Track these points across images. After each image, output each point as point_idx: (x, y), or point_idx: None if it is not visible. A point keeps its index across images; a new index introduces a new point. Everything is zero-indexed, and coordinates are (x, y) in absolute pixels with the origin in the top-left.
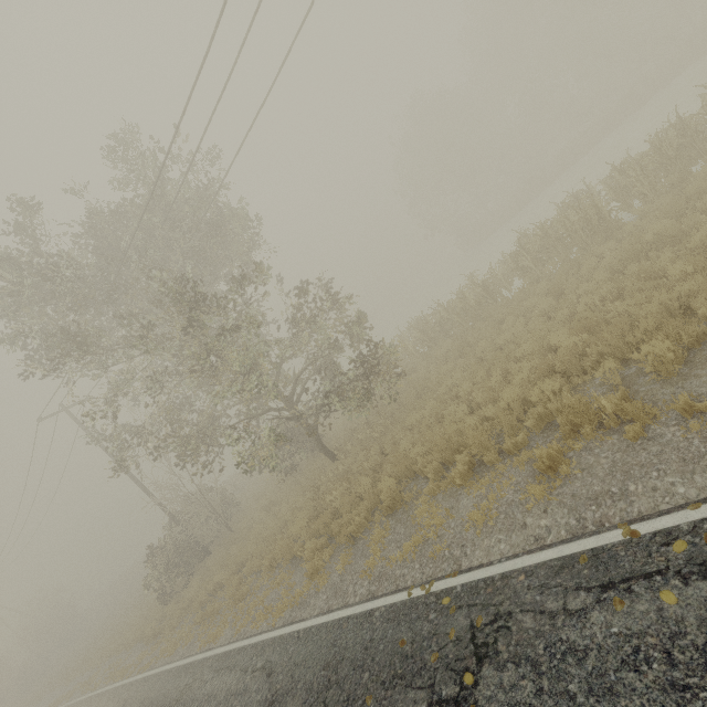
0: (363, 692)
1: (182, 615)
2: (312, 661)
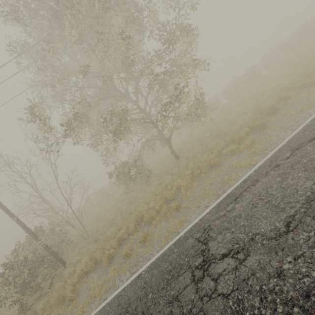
0: None
1: (74, 291)
2: None
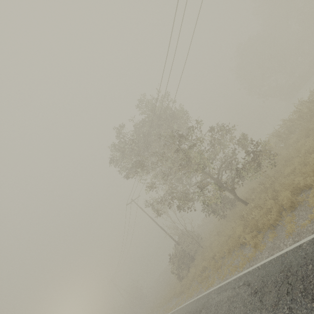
0: (312, 272)
1: (190, 283)
2: (271, 273)
